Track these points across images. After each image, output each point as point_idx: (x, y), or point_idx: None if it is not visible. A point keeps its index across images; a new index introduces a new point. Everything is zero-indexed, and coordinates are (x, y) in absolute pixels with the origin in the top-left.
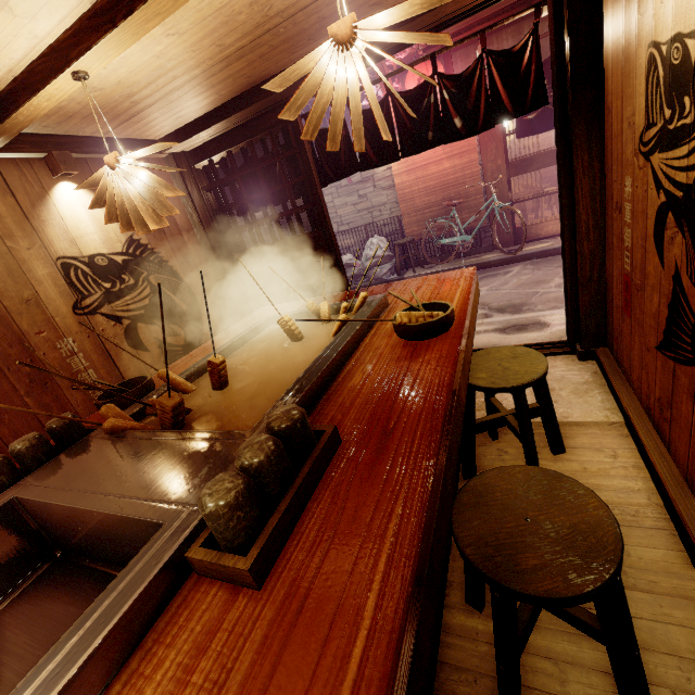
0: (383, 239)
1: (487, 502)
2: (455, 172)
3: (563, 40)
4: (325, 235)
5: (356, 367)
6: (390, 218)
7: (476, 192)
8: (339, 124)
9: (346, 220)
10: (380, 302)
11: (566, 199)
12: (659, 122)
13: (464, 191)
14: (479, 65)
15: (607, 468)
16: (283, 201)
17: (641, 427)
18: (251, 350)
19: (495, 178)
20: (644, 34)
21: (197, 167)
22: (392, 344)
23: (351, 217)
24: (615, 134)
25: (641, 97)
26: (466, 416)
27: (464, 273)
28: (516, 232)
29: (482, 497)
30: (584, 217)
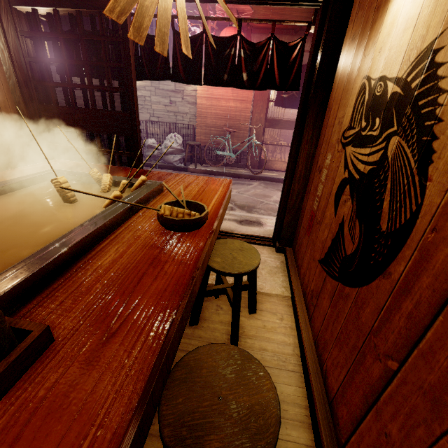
0: (180, 137)
1: (194, 378)
2: (236, 111)
3: (317, 52)
4: (131, 118)
5: (112, 245)
6: (188, 125)
7: (244, 129)
8: (147, 19)
9: (157, 114)
10: (156, 188)
11: (294, 153)
12: (357, 127)
13: (238, 125)
14: (267, 44)
15: (276, 327)
16: (101, 77)
17: (299, 303)
18: (18, 199)
19: (257, 124)
20: (363, 69)
21: (18, 9)
22: (152, 229)
23: (161, 113)
24: (329, 124)
25: (350, 108)
26: (201, 285)
27: (224, 182)
28: (260, 162)
29: (192, 373)
30: (300, 168)
